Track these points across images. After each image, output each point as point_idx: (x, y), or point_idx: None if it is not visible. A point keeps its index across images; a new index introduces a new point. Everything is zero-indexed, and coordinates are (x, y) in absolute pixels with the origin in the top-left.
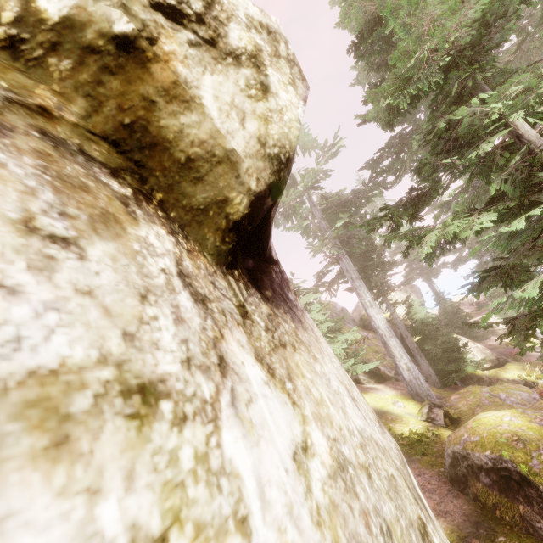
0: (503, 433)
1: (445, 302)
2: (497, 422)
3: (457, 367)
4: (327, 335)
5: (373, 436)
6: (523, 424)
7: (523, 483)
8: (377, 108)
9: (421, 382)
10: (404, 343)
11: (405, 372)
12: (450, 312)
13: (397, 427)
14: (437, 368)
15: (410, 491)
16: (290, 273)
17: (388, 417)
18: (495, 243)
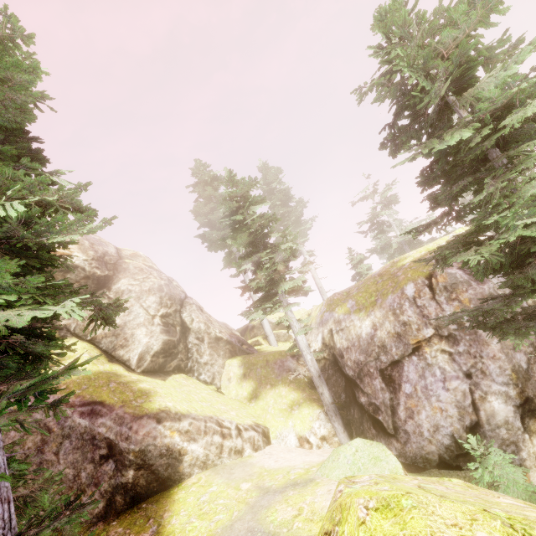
0: None
1: None
2: None
3: None
4: None
5: None
6: None
7: None
8: None
9: None
10: None
11: None
12: None
13: None
14: None
15: None
16: None
17: None
18: None
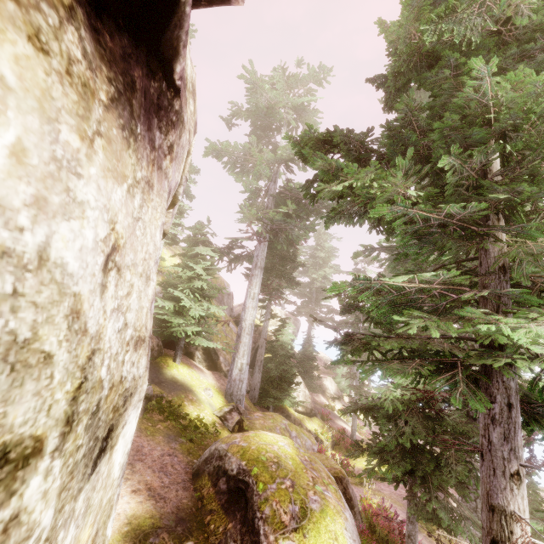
0: (269, 453)
1: (309, 346)
2: (272, 443)
3: (279, 396)
4: (195, 294)
5: (85, 304)
6: (290, 455)
7: (250, 501)
8: (405, 19)
9: (242, 386)
10: (256, 353)
11: (236, 371)
12: (307, 356)
13: (190, 407)
14: (264, 388)
15: (71, 404)
16: (207, 217)
17: (190, 395)
18: (401, 226)
